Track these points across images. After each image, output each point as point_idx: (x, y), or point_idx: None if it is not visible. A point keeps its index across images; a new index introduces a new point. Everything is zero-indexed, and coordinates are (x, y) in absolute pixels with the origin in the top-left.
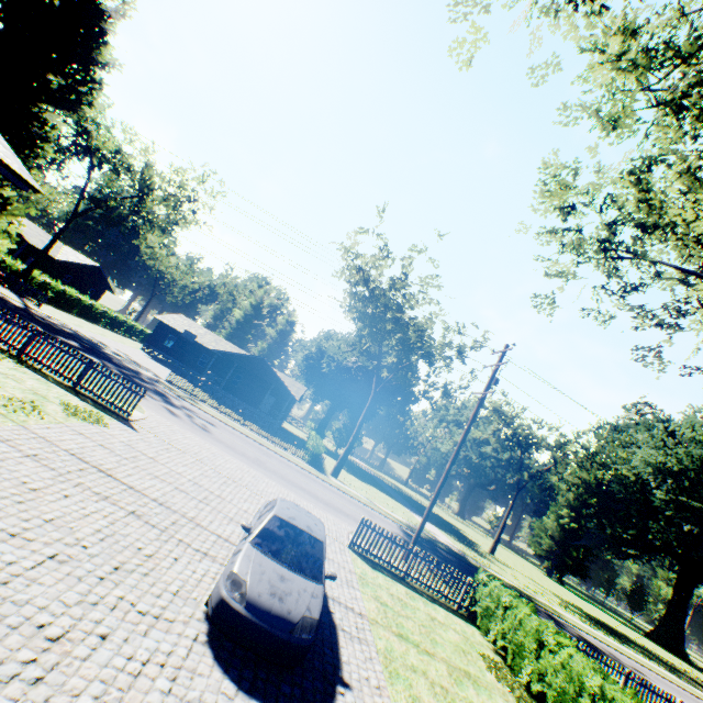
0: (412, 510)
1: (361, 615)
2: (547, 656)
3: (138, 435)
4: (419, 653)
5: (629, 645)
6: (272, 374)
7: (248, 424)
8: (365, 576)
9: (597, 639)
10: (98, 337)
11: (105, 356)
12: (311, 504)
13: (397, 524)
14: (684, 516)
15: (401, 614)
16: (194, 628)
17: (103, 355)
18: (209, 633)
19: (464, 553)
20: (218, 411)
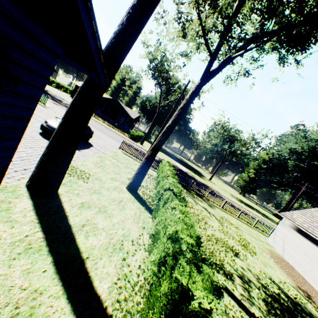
0: (178, 162)
1: (103, 152)
2: (161, 170)
3: (47, 109)
4: (118, 162)
5: (252, 209)
6: (121, 106)
7: (109, 125)
8: (117, 152)
9: (230, 200)
10: (48, 89)
11: (48, 93)
12: (114, 141)
13: (159, 159)
14: (296, 170)
15: (122, 159)
16: (37, 131)
17: (47, 93)
18: (41, 132)
19: (189, 173)
20: (94, 118)
